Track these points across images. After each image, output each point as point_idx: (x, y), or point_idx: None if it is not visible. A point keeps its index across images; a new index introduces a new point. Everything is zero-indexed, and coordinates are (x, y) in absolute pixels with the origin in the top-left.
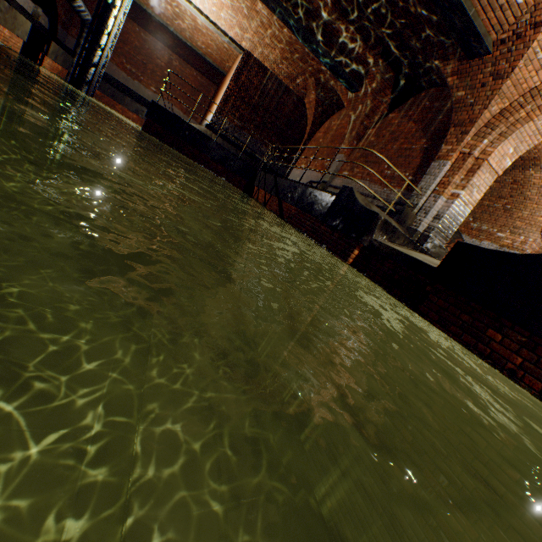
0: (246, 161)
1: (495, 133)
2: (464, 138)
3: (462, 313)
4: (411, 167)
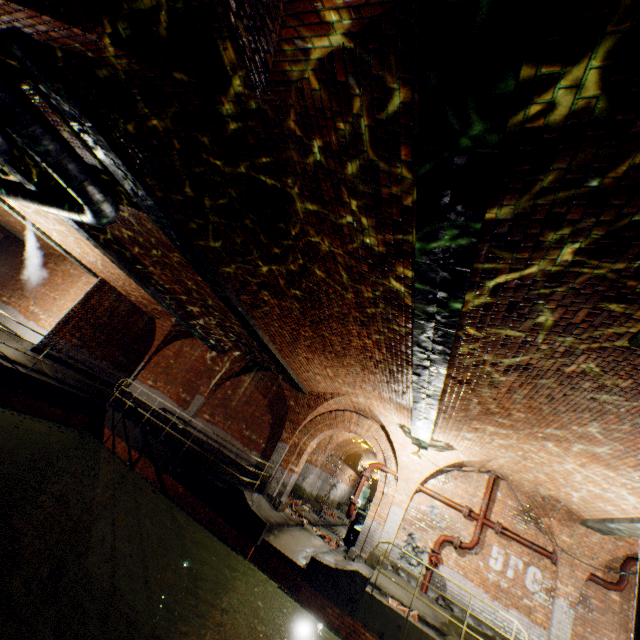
0: (85, 383)
1: (310, 433)
2: (296, 432)
3: (317, 599)
4: (264, 435)
